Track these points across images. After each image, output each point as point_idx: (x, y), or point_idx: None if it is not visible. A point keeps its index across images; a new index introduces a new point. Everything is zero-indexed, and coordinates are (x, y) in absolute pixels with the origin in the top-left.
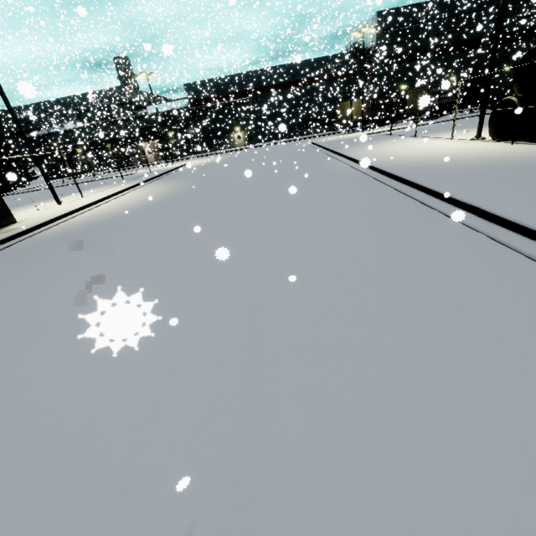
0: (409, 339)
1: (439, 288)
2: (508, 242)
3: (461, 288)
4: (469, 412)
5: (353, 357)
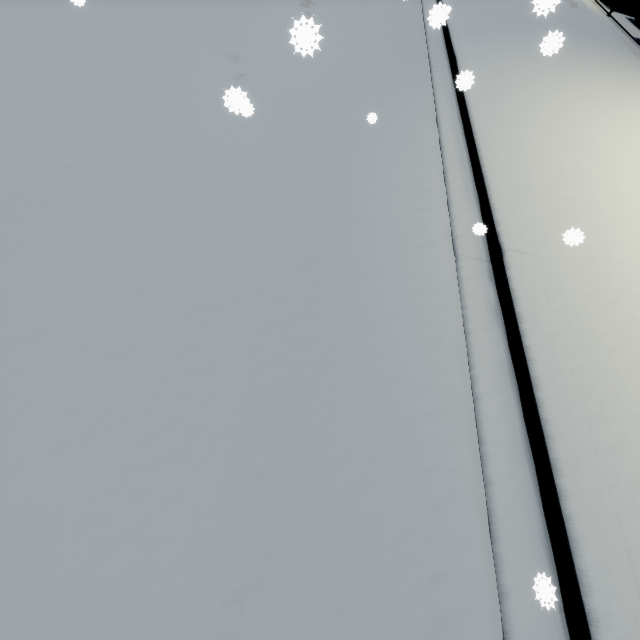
0: (317, 7)
1: (357, 3)
2: (425, 5)
3: (368, 7)
4: (316, 23)
5: (283, 0)
